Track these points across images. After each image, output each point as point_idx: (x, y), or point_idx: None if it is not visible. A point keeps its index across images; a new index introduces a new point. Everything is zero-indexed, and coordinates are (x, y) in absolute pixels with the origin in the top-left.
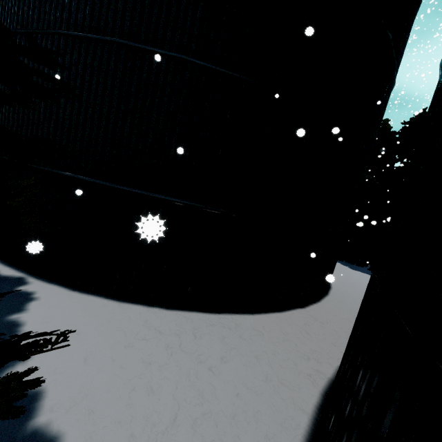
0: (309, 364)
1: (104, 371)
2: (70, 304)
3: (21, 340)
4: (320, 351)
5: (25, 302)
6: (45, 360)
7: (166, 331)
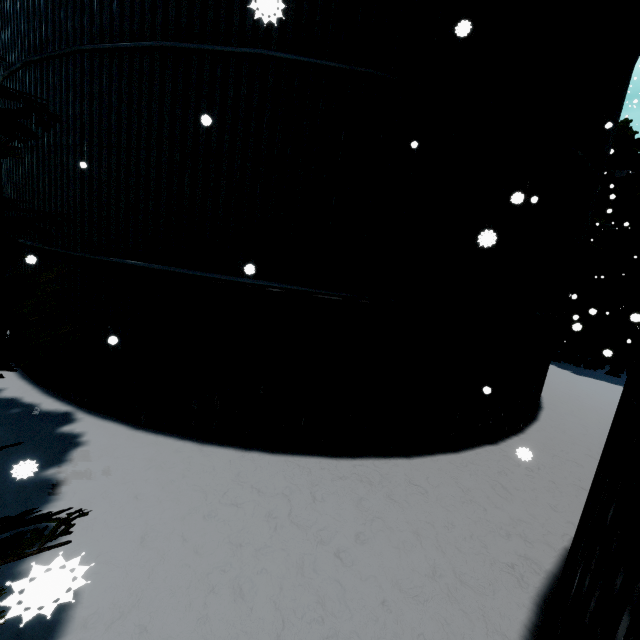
0: (509, 545)
1: (169, 559)
2: (130, 451)
3: (0, 532)
4: (529, 520)
5: (68, 450)
6: (84, 540)
7: (268, 489)
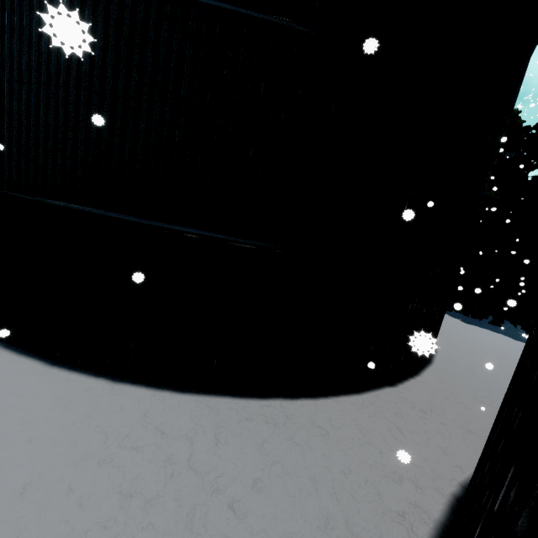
0: (401, 491)
1: (47, 514)
2: (38, 388)
3: None
4: (421, 464)
5: None
6: None
7: (172, 431)
